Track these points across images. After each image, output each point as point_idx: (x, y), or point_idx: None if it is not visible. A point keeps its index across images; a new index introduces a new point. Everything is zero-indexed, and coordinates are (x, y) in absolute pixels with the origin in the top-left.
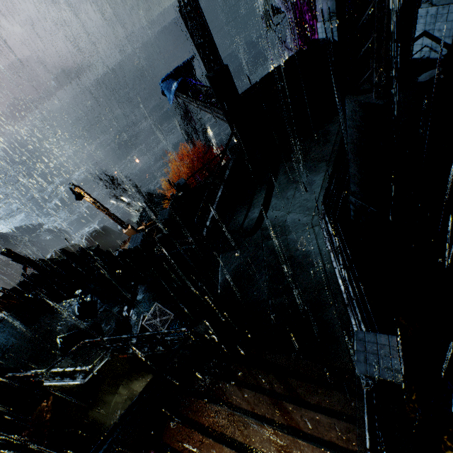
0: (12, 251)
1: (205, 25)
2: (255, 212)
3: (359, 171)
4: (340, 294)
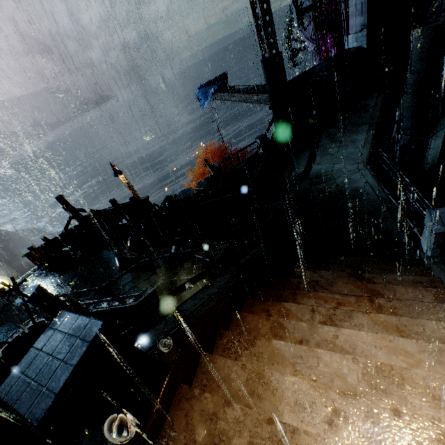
0: (65, 198)
1: (270, 17)
2: (300, 168)
3: (415, 101)
4: (395, 210)
